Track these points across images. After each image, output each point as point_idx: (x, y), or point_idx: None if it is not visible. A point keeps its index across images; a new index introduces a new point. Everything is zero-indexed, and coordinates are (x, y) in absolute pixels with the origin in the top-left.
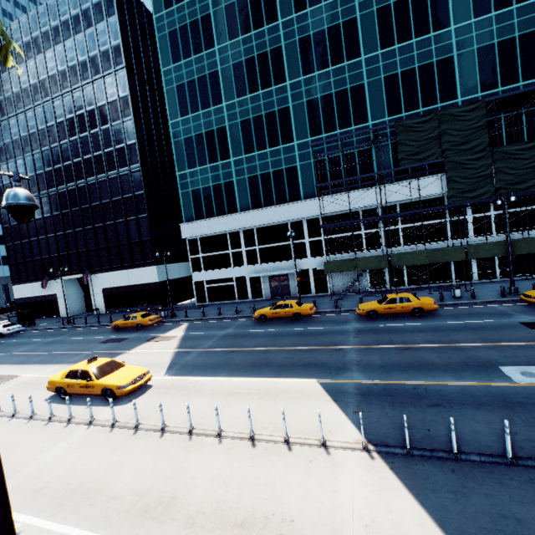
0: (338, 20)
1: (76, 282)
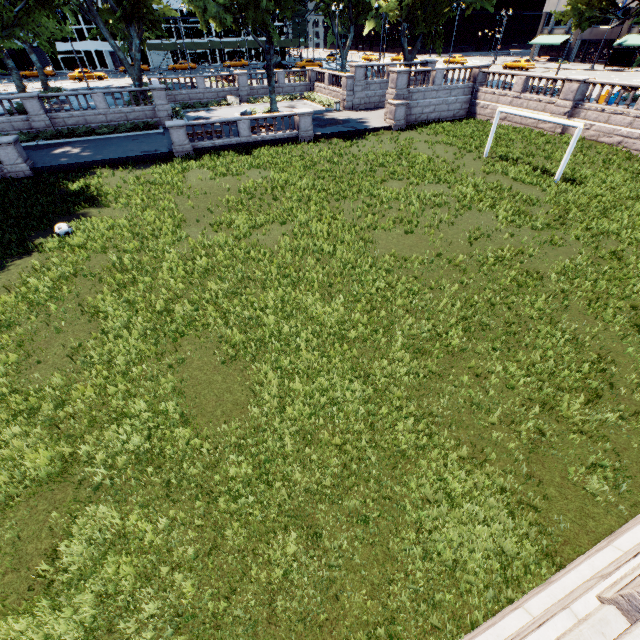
0: None
1: None
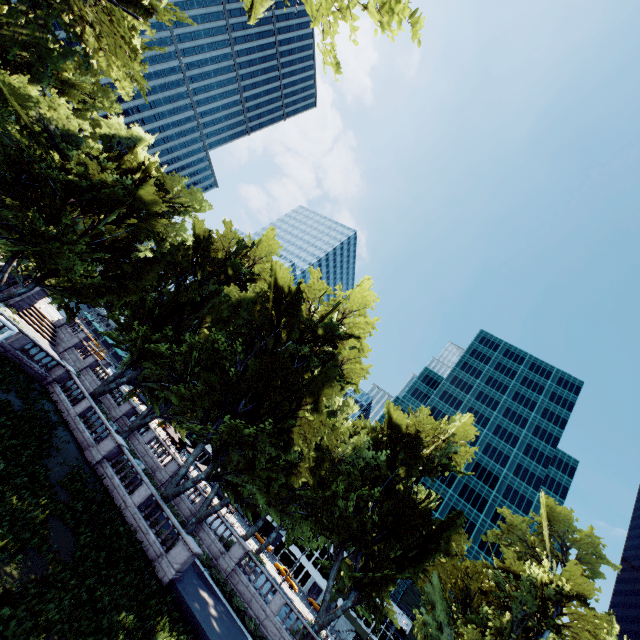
0: None
1: None
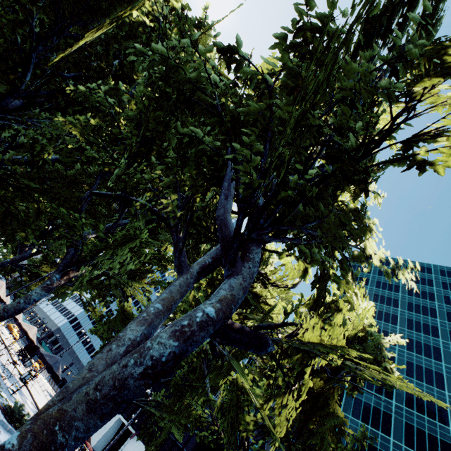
0: (376, 444)
1: (120, 424)
